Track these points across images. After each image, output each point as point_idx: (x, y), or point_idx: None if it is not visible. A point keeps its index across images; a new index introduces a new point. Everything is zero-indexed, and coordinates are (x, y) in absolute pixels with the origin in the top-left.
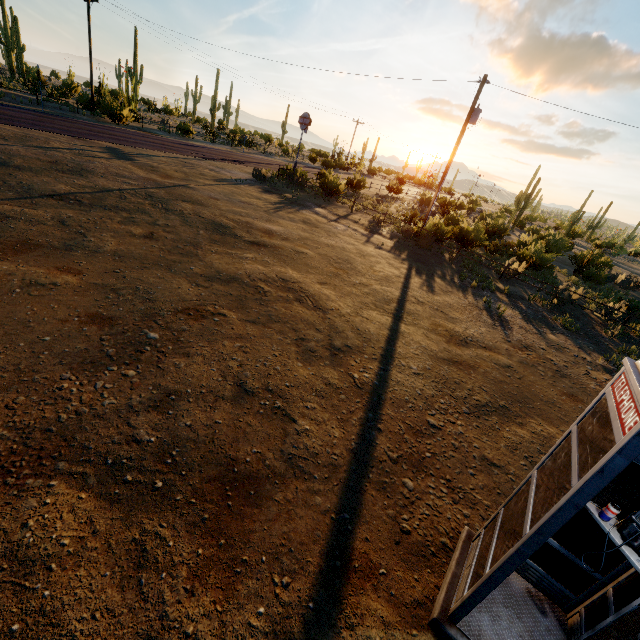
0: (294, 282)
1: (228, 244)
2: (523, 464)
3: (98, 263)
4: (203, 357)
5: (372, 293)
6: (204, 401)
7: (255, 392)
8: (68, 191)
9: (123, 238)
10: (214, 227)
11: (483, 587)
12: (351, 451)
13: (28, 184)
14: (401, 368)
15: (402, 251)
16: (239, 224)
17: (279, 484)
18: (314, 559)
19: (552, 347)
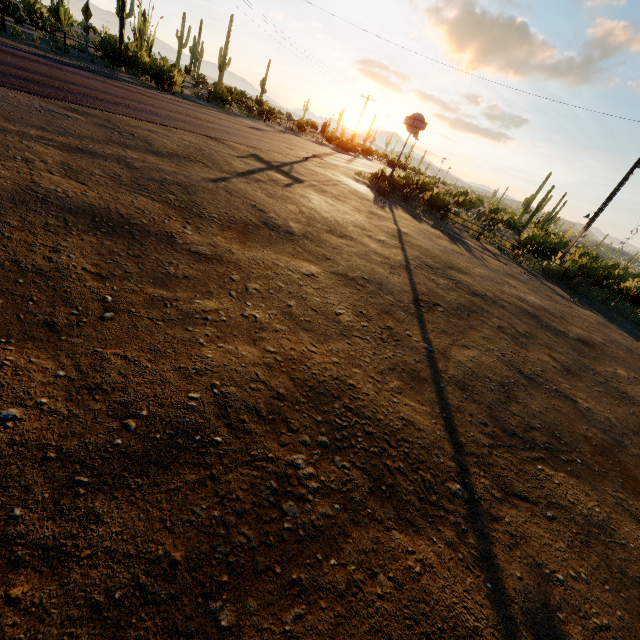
0: None
1: (584, 353)
2: None
3: None
4: None
5: None
6: None
7: None
8: (407, 285)
9: (574, 385)
10: (535, 320)
11: None
12: None
13: (375, 281)
14: None
15: (583, 304)
16: (527, 305)
17: None
18: None
19: None
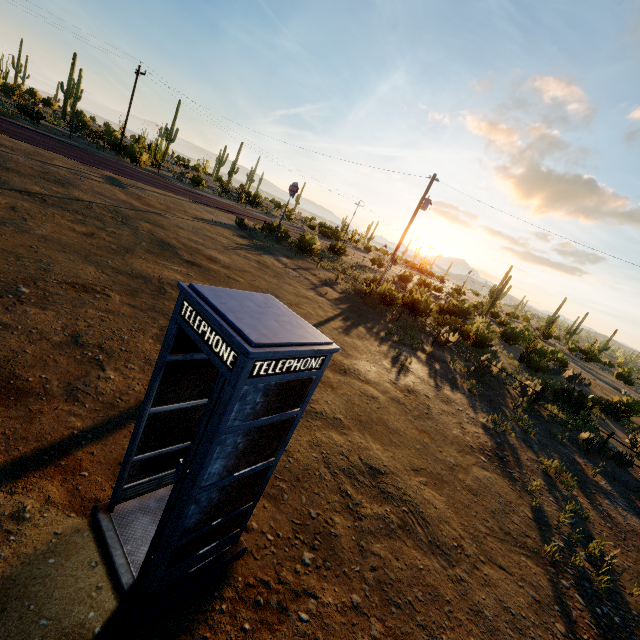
0: None
1: (163, 257)
2: (314, 456)
3: (21, 238)
4: (57, 313)
5: None
6: (28, 337)
7: (85, 345)
8: (39, 192)
9: (62, 230)
10: (160, 244)
11: (123, 464)
12: (140, 401)
13: (6, 180)
14: None
15: (344, 303)
16: (187, 247)
17: (44, 401)
18: (25, 448)
19: (440, 398)
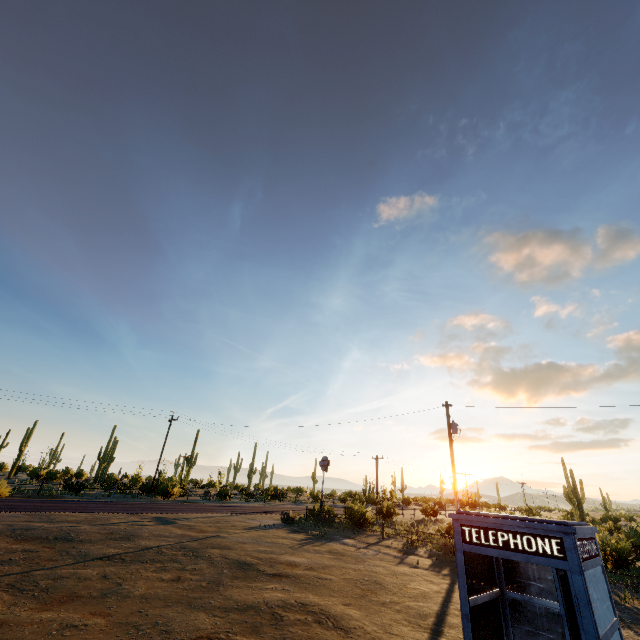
0: (314, 605)
1: (250, 578)
2: None
3: (126, 605)
4: None
5: (404, 609)
6: None
7: None
8: (116, 552)
9: (153, 583)
10: (238, 565)
11: None
12: None
13: (86, 551)
14: None
15: (443, 567)
16: (263, 560)
17: None
18: None
19: None
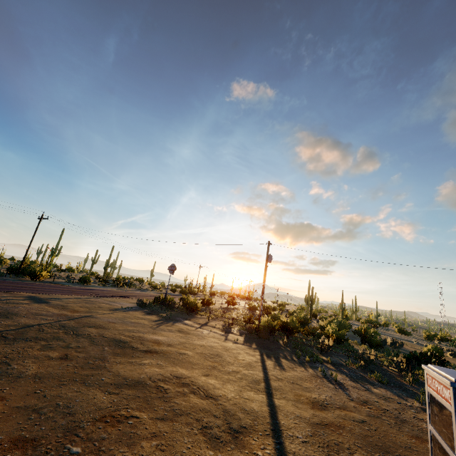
0: (185, 377)
1: (128, 355)
2: None
3: (20, 387)
4: None
5: (244, 377)
6: None
7: None
8: None
9: (42, 362)
10: (115, 343)
11: None
12: None
13: None
14: (291, 438)
15: (251, 343)
16: (134, 338)
17: None
18: None
19: (381, 398)
